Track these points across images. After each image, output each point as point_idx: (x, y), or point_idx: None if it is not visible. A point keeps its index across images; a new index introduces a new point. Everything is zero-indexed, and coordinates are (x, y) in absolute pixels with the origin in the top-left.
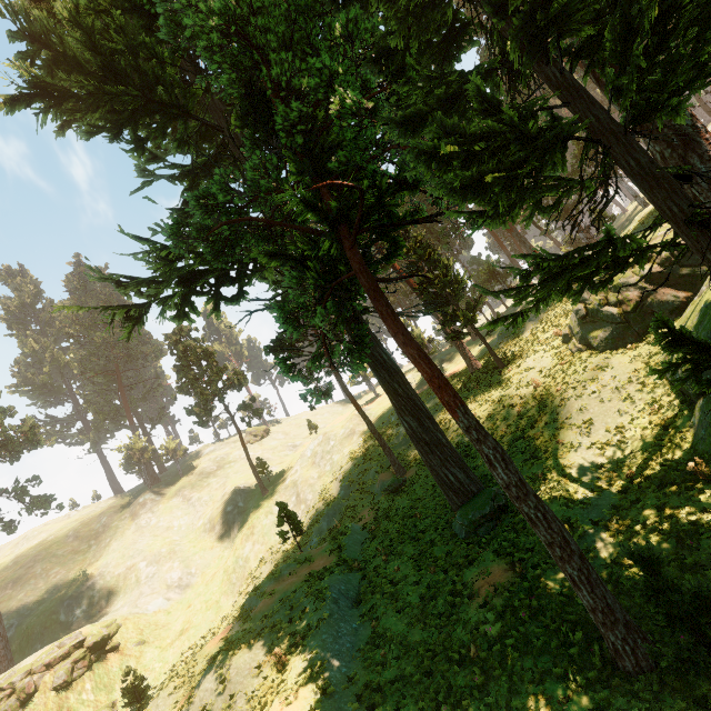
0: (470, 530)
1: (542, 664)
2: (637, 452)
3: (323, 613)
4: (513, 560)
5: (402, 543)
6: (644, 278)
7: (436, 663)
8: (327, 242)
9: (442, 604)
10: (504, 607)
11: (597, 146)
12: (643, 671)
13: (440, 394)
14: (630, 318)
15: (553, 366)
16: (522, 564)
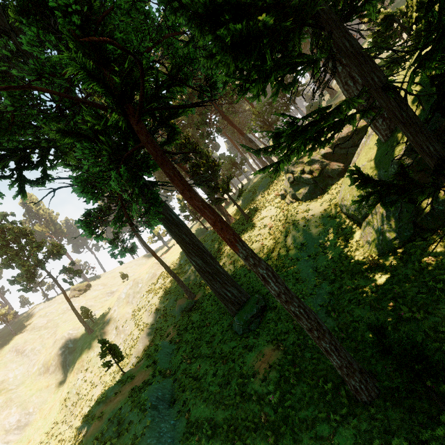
0: (245, 327)
1: (311, 413)
2: (334, 257)
3: (146, 421)
4: (277, 342)
5: (200, 347)
6: (323, 156)
7: (237, 434)
8: (114, 114)
9: (235, 386)
10: (278, 377)
11: (318, 37)
12: (373, 398)
13: (223, 234)
14: (317, 180)
15: (278, 213)
16: (284, 343)
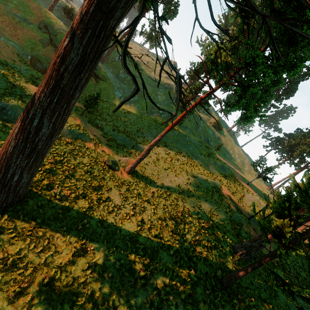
0: None
1: None
2: None
3: None
4: None
5: None
6: None
7: None
8: None
9: None
10: None
11: None
12: None
13: None
14: None
15: None
16: None
